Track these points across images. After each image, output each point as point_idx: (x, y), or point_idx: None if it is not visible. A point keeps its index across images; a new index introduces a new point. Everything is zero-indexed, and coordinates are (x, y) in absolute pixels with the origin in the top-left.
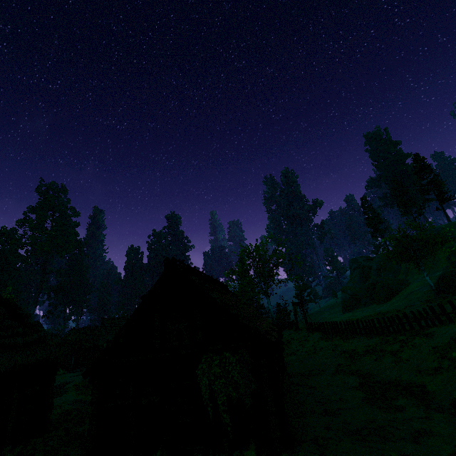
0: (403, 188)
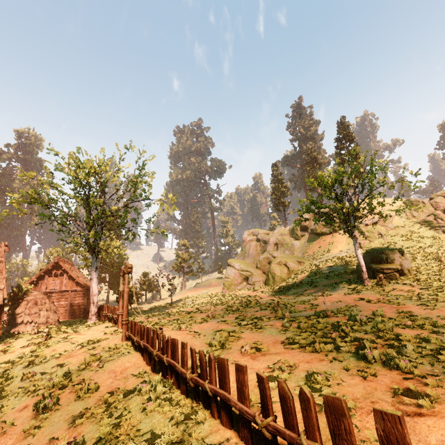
0: (317, 160)
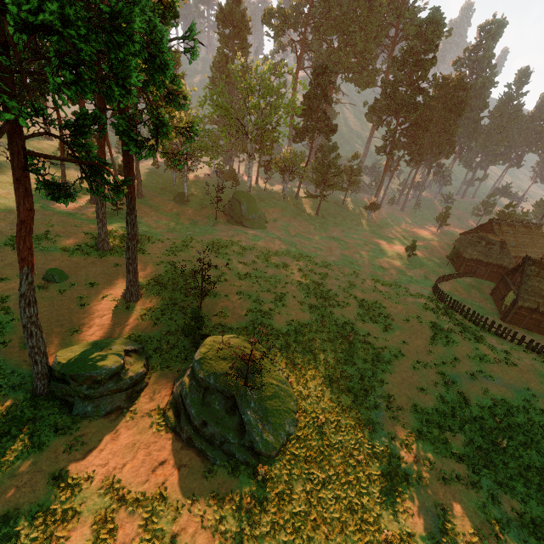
0: None
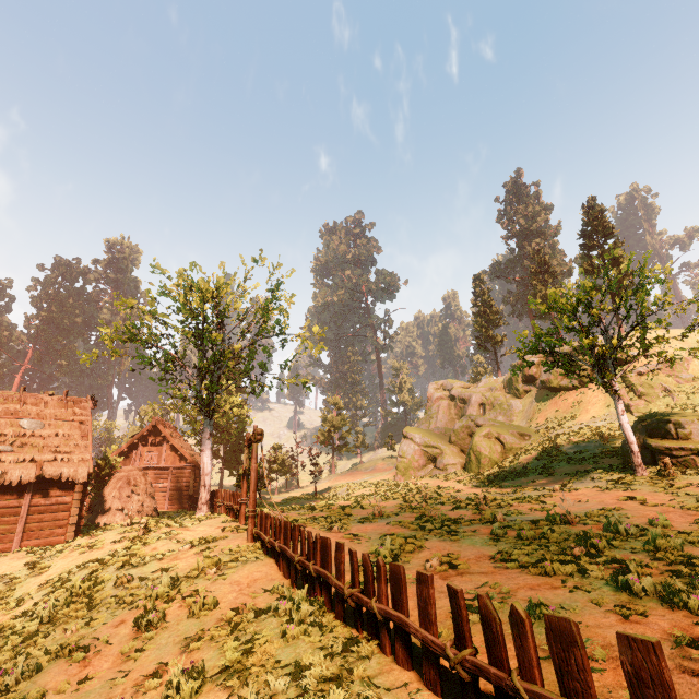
0: (549, 268)
